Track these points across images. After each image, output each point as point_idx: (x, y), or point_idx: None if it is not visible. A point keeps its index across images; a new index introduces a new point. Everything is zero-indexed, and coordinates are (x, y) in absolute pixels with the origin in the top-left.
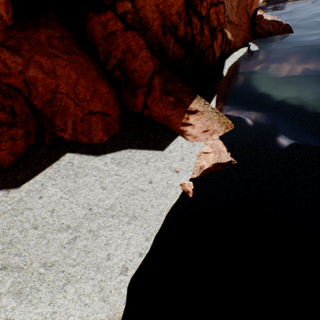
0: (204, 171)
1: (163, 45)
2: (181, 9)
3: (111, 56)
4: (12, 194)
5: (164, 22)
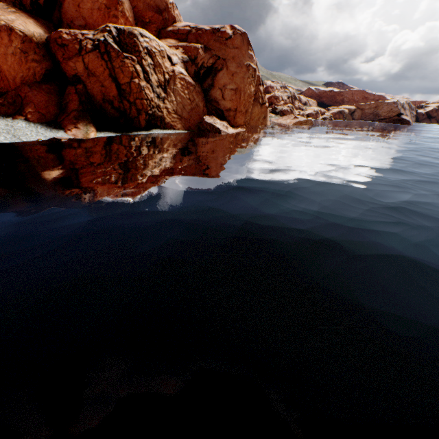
0: (50, 139)
1: (104, 107)
2: (116, 95)
3: (66, 100)
4: None
5: (106, 98)
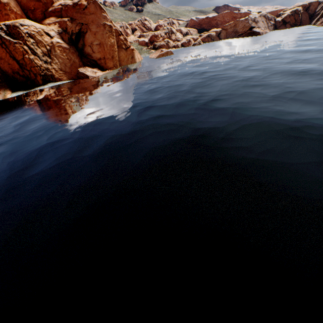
0: None
1: (15, 77)
2: (19, 68)
3: None
4: None
5: (14, 71)
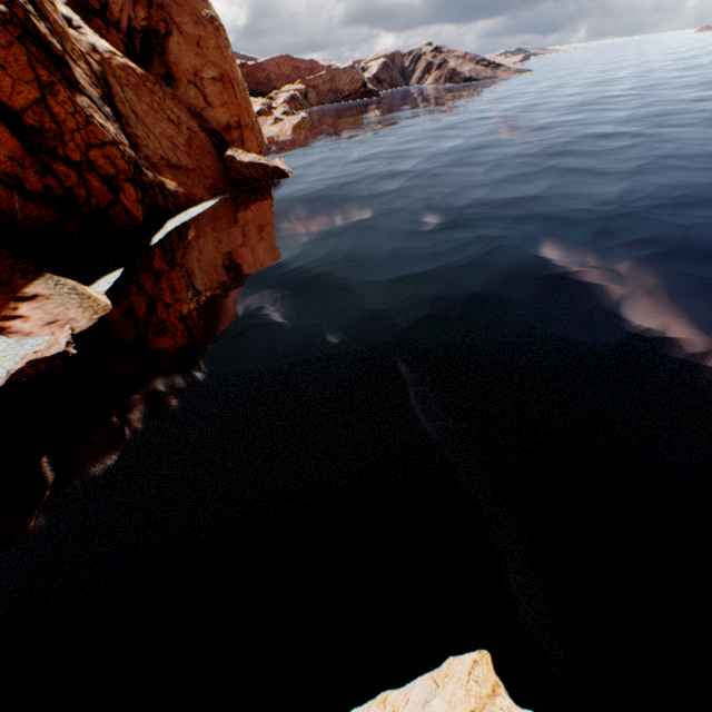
0: (14, 376)
1: None
2: (19, 153)
3: None
4: None
5: None
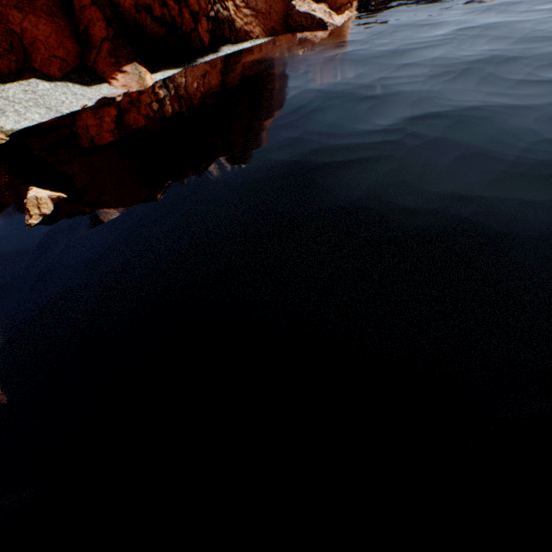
0: (98, 101)
1: (139, 22)
2: None
3: (82, 23)
4: (2, 86)
5: (138, 2)
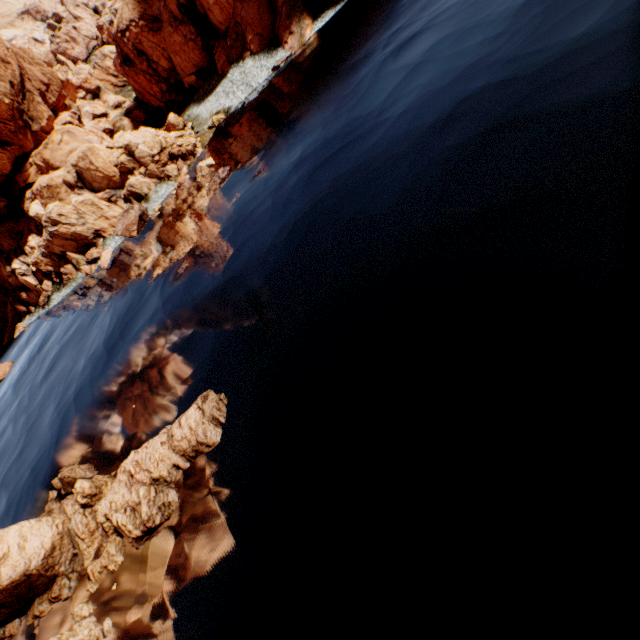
0: (271, 71)
1: None
2: None
3: None
4: (232, 72)
5: None
